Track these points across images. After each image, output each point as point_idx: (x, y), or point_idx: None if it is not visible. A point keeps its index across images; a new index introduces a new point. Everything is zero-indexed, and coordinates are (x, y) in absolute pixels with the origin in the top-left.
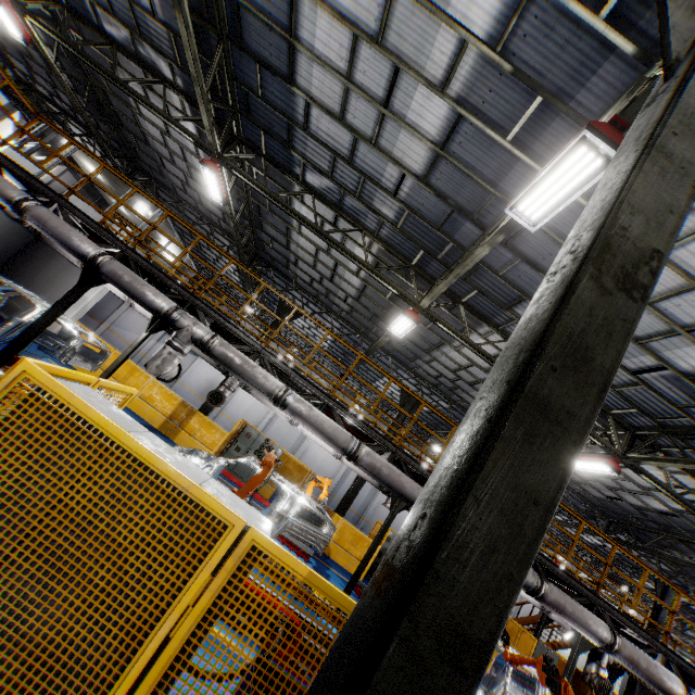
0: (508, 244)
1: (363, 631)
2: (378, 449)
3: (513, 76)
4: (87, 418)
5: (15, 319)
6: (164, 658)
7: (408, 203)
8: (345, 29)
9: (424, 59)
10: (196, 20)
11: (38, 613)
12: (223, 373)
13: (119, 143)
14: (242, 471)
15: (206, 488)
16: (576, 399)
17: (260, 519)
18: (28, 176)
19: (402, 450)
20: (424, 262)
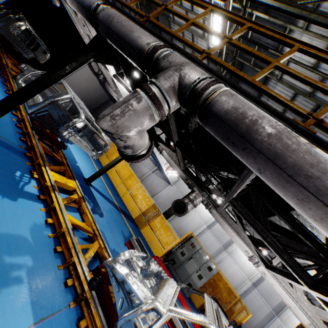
0: None
1: None
2: None
3: None
4: None
5: (49, 99)
6: None
7: None
8: None
9: None
10: None
11: None
12: (189, 186)
13: None
14: (182, 274)
15: None
16: None
17: None
18: None
19: None
20: None
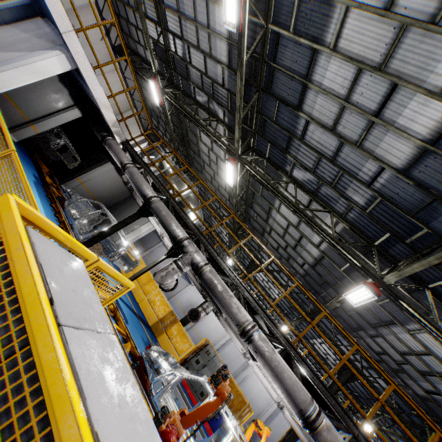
0: None
1: None
2: (337, 423)
3: None
4: (19, 286)
5: (98, 229)
6: None
7: (382, 192)
8: (351, 67)
9: (425, 74)
10: (247, 76)
11: None
12: (203, 296)
13: (186, 157)
14: (195, 383)
15: None
16: None
17: None
18: (136, 154)
19: (366, 436)
20: (387, 243)
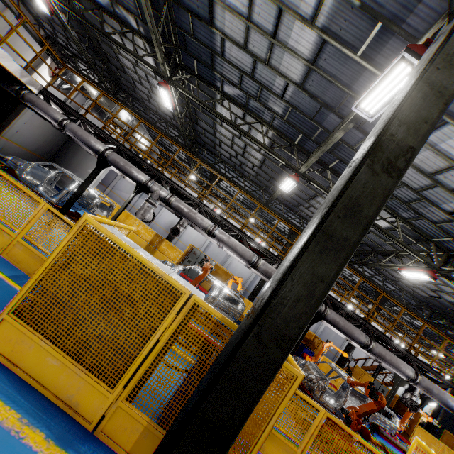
0: (359, 128)
1: (240, 332)
2: (270, 261)
3: (361, 9)
4: (115, 242)
5: (65, 189)
6: (157, 348)
7: (291, 102)
8: None
9: (298, 2)
10: None
11: (103, 326)
12: (178, 216)
13: (108, 73)
14: (192, 274)
15: (172, 276)
16: (349, 232)
17: (198, 292)
18: (63, 104)
19: None
20: (302, 141)
